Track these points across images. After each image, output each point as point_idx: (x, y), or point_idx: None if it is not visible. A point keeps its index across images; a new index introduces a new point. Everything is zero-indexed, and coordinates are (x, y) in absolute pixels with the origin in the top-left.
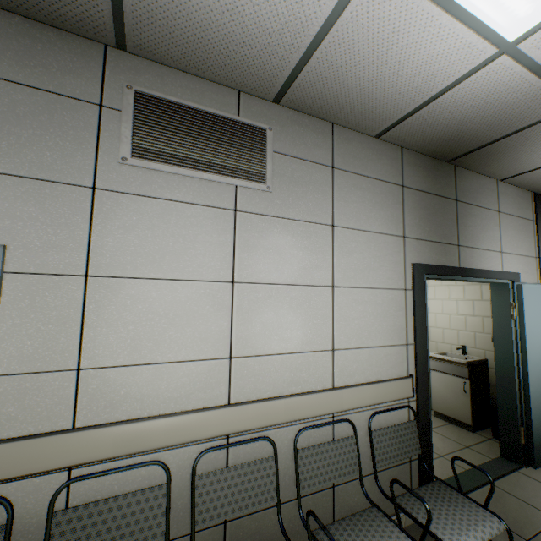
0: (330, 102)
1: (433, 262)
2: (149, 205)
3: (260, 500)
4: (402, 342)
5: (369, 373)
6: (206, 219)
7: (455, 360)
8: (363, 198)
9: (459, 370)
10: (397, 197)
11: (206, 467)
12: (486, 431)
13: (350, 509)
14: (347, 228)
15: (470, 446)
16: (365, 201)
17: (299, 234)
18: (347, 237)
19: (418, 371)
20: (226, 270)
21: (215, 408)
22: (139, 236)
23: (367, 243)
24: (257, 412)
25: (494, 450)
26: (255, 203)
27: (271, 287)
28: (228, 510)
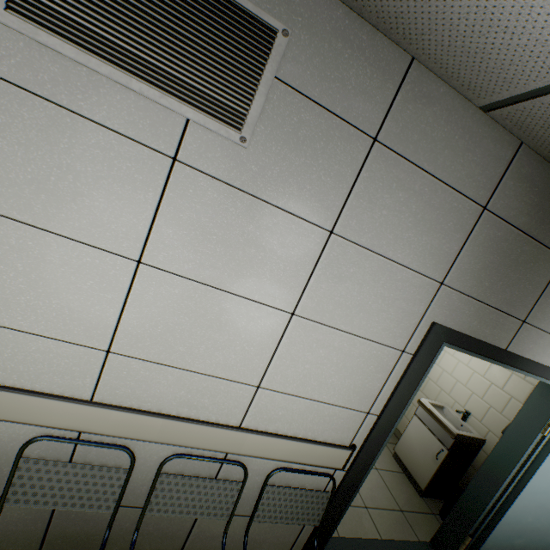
0: (413, 8)
1: (468, 330)
2: (27, 106)
3: (93, 505)
4: (363, 409)
5: (298, 426)
6: (121, 158)
7: (445, 423)
8: (405, 206)
9: (444, 435)
10: (465, 222)
11: (46, 448)
12: (436, 502)
13: (211, 535)
14: (353, 242)
15: (405, 512)
16: (405, 212)
17: (270, 227)
18: (347, 255)
19: (366, 446)
20: (133, 243)
21: (66, 400)
22: (2, 150)
23: (376, 273)
24: (122, 421)
25: (428, 531)
26: (213, 157)
27: (197, 286)
28: (50, 501)
